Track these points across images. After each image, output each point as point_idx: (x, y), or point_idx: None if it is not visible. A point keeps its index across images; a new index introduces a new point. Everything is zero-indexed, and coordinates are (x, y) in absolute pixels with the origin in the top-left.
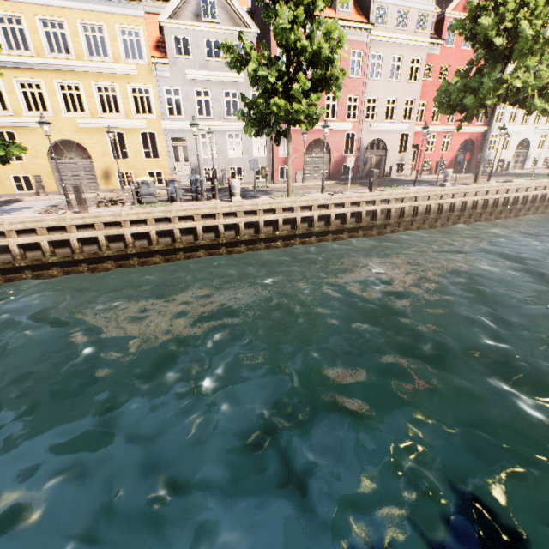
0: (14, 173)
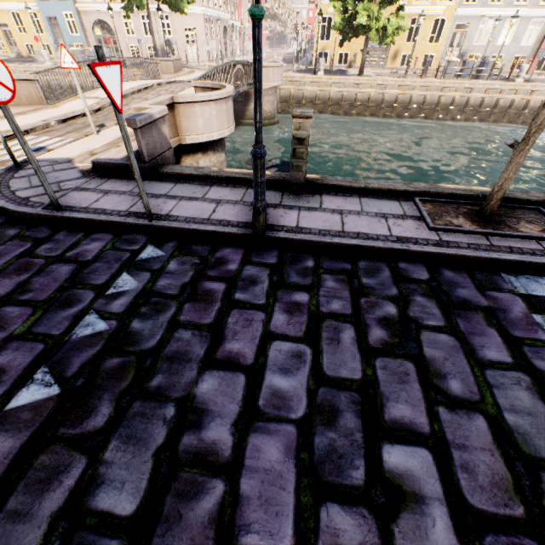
0: (341, 50)
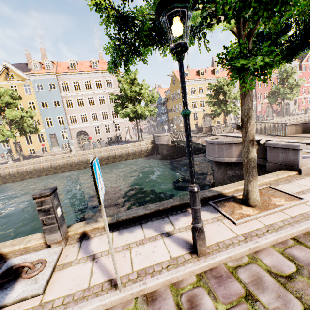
0: (195, 123)
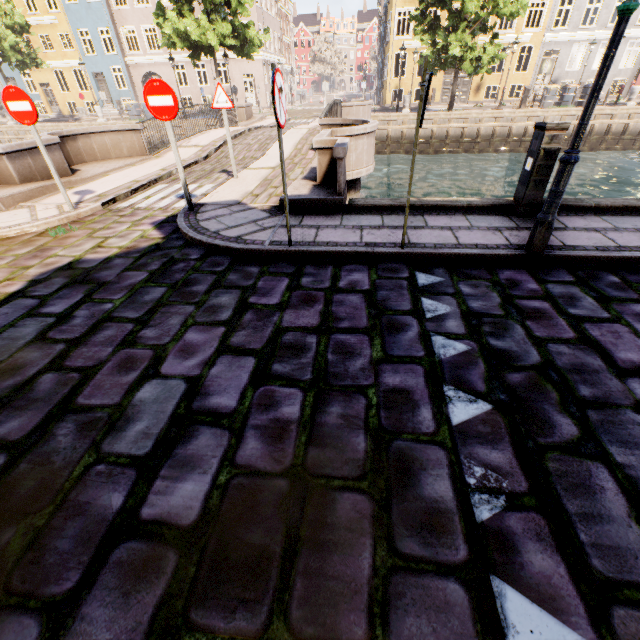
0: (417, 87)
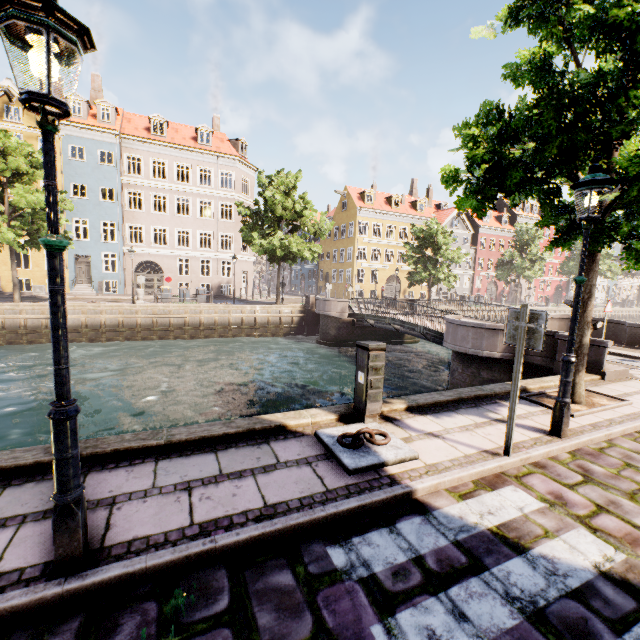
0: (371, 289)
